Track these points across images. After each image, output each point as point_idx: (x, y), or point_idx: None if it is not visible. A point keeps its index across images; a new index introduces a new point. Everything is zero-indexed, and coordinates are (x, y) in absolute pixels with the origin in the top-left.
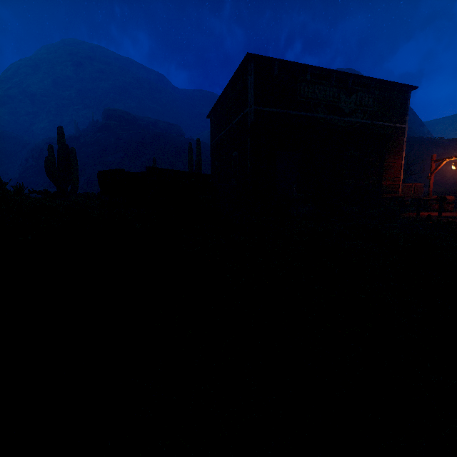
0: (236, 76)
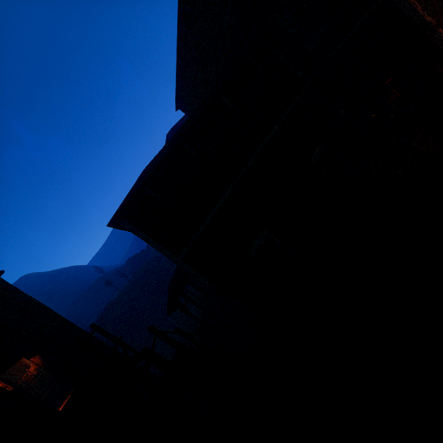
0: None
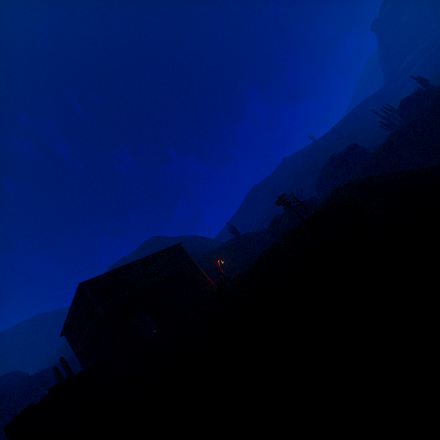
0: (76, 297)
